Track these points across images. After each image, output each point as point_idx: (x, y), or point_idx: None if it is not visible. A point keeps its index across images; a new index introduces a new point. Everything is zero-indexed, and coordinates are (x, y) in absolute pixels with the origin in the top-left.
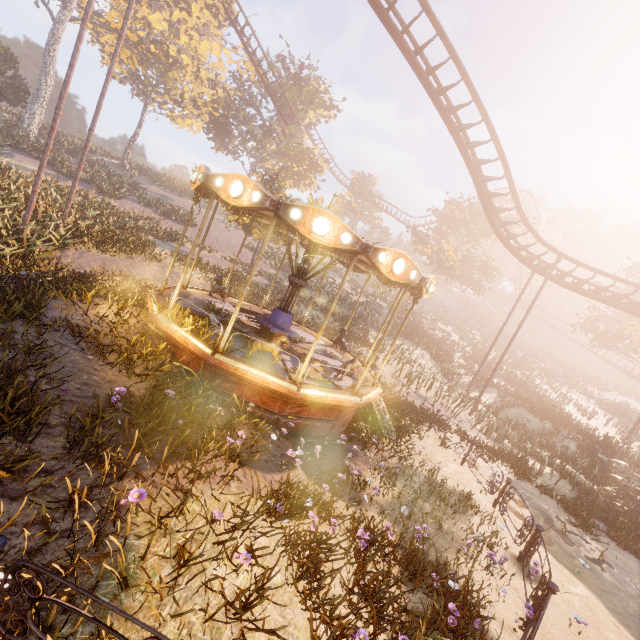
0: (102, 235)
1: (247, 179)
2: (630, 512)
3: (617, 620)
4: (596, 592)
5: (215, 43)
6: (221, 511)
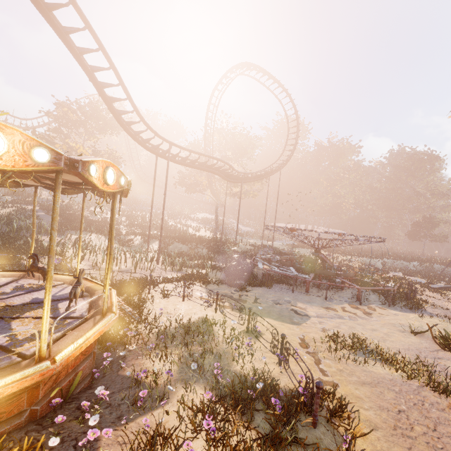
0: None
1: None
2: (242, 268)
3: (280, 322)
4: (268, 316)
5: None
6: None
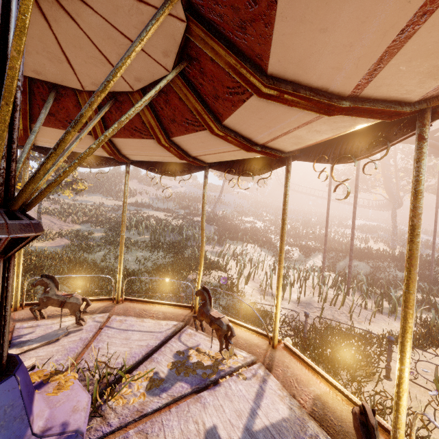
0: None
1: None
2: None
3: None
4: None
5: None
6: None
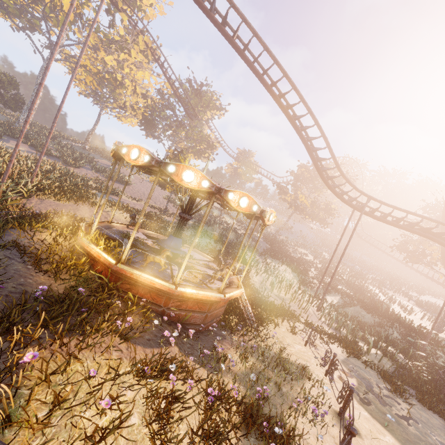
0: (59, 189)
1: (141, 148)
2: (436, 382)
3: None
4: (401, 441)
5: (147, 72)
6: (99, 371)
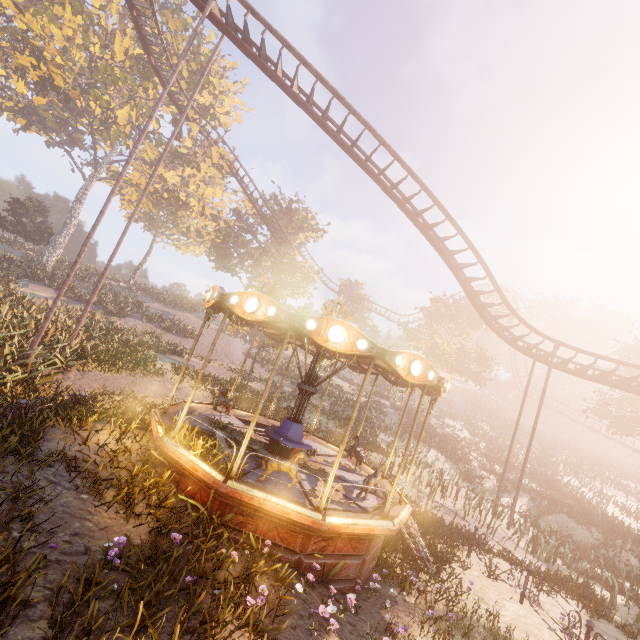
0: (106, 354)
1: (262, 296)
2: None
3: None
4: None
5: (218, 189)
6: None
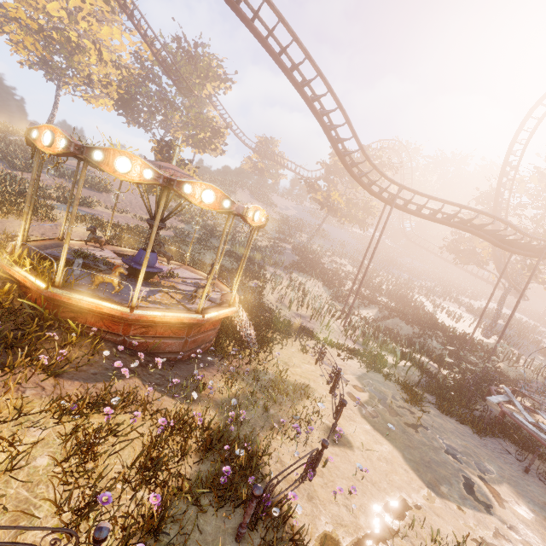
0: None
1: (55, 128)
2: (464, 387)
3: (409, 466)
4: (400, 448)
5: (115, 28)
6: None
